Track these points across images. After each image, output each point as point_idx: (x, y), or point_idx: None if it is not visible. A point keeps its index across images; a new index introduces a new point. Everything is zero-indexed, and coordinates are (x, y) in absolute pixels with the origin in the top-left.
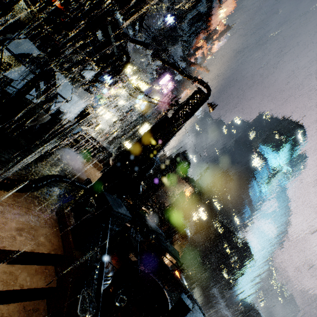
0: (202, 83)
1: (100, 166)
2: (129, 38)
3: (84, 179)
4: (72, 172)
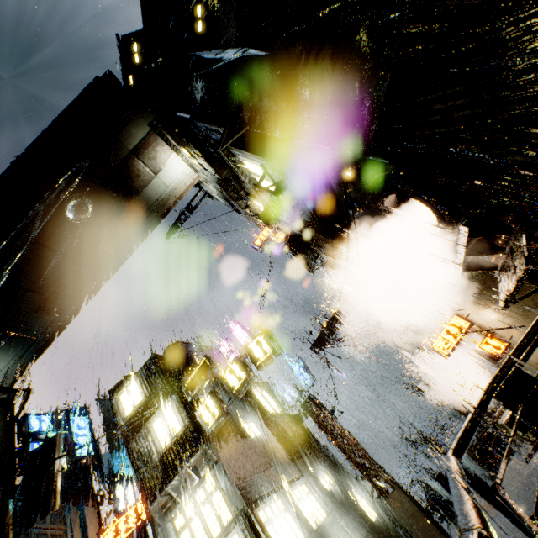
0: None
1: None
2: None
3: None
4: None
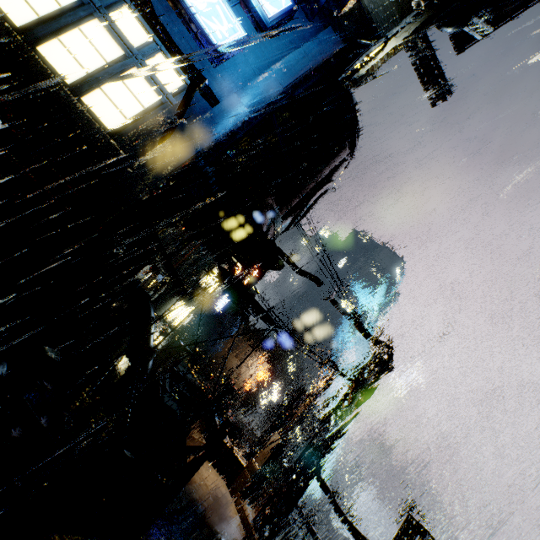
0: (385, 348)
1: (203, 443)
2: (296, 269)
3: (231, 532)
4: (223, 539)
